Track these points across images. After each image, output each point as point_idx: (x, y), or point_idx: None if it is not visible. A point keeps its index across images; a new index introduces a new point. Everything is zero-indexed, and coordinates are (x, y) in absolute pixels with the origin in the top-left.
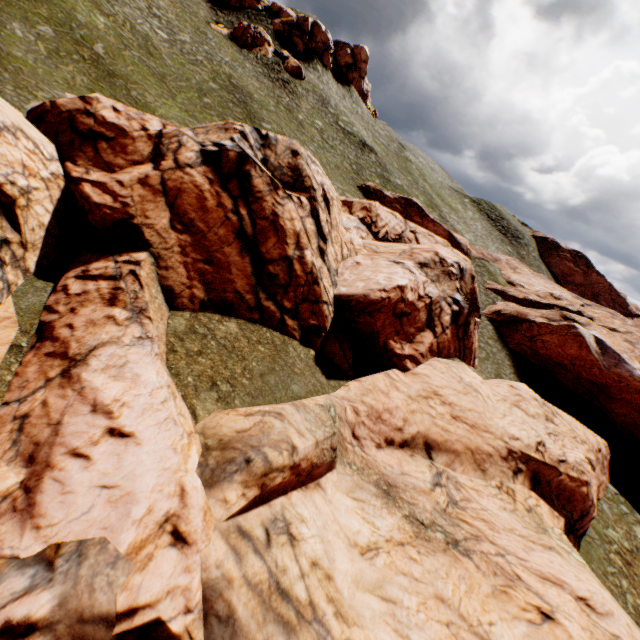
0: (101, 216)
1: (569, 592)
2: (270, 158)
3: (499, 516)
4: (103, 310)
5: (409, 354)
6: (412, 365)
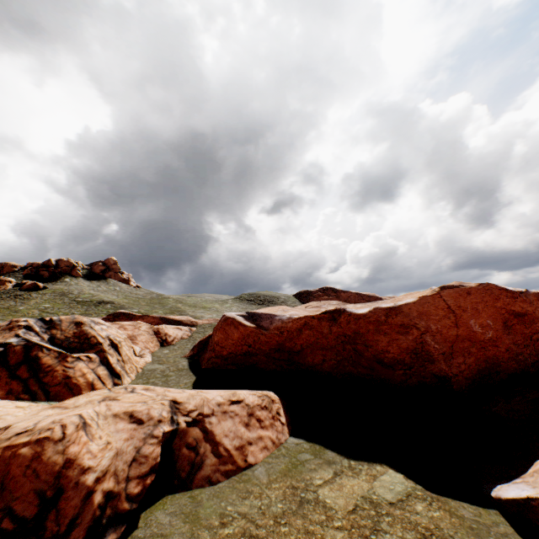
0: None
1: None
2: None
3: None
4: None
5: None
6: None
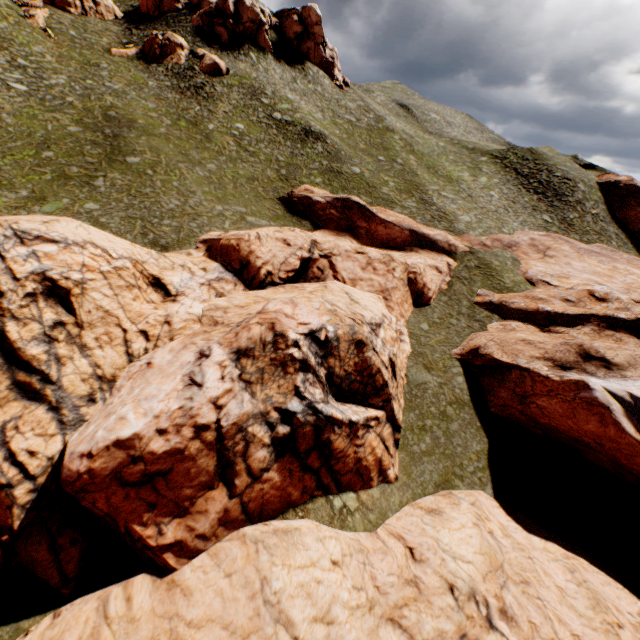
0: None
1: None
2: None
3: None
4: None
5: (175, 540)
6: (178, 561)
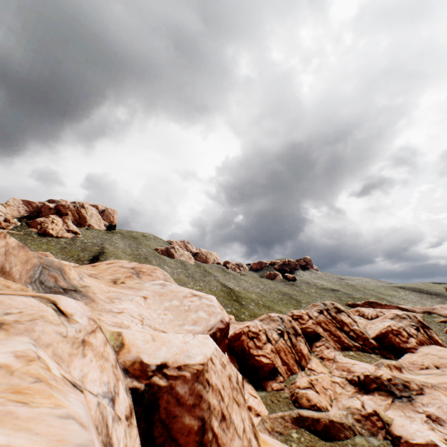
0: (311, 333)
1: None
2: (328, 307)
3: None
4: (328, 350)
5: (410, 347)
6: (414, 350)
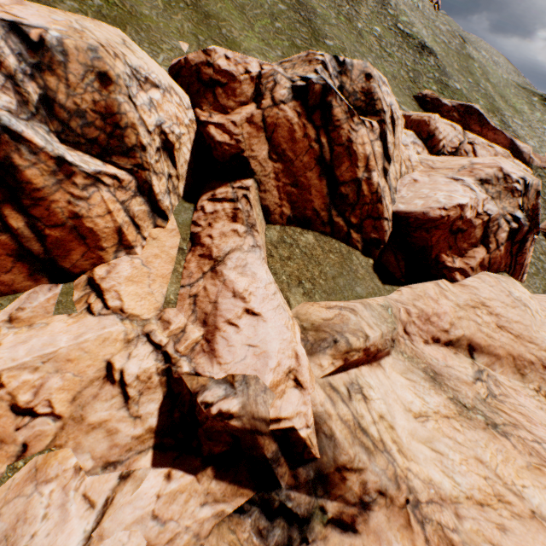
0: (222, 152)
1: None
2: (345, 85)
3: (536, 413)
4: (229, 225)
5: (459, 267)
6: (461, 277)
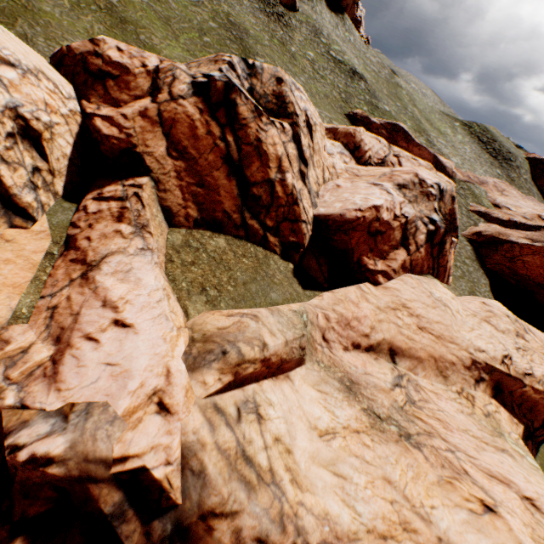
0: (110, 146)
1: (515, 491)
2: (256, 87)
3: (455, 417)
4: (113, 226)
5: (381, 270)
6: (384, 280)
